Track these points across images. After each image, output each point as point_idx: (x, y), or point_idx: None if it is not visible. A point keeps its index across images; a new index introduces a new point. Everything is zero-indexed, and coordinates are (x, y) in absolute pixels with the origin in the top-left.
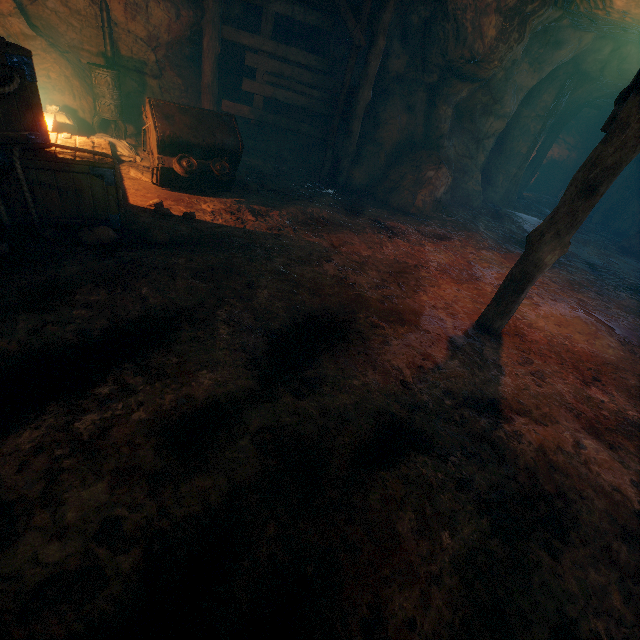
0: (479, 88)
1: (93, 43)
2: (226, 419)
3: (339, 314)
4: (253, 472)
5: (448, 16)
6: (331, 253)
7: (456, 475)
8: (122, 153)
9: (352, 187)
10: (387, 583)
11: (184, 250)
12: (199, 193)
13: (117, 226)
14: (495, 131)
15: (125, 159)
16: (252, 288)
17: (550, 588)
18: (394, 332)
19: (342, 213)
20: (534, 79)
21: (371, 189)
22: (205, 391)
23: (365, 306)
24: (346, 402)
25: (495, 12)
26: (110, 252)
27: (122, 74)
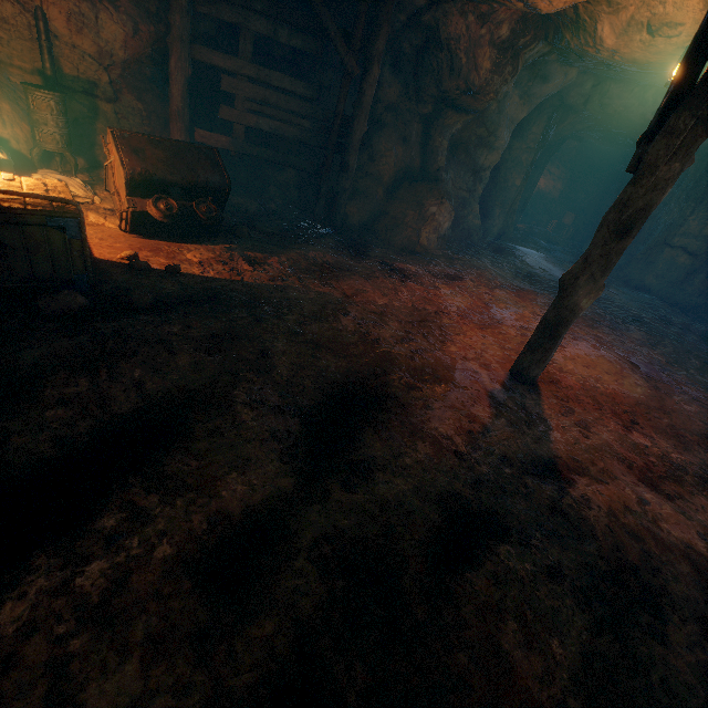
0: (473, 120)
1: (26, 58)
2: (271, 534)
3: (370, 378)
4: (319, 601)
5: (441, 45)
6: (346, 304)
7: (544, 562)
8: (76, 193)
9: (350, 225)
10: None
11: (176, 314)
12: (179, 240)
13: (84, 288)
14: (491, 163)
15: (80, 200)
16: (268, 356)
17: (669, 684)
18: (432, 393)
19: (346, 256)
20: (524, 111)
21: (371, 227)
22: (240, 501)
23: (396, 365)
24: (404, 488)
25: (489, 44)
26: (81, 324)
27: (66, 96)
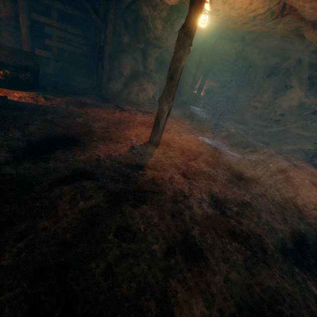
0: (164, 51)
1: None
2: None
3: (76, 136)
4: None
5: (142, 19)
6: (84, 115)
7: (101, 185)
8: None
9: (109, 92)
10: (42, 219)
11: None
12: (15, 89)
13: None
14: None
15: None
16: (27, 125)
17: (126, 217)
18: (104, 143)
19: (99, 101)
20: None
21: (119, 93)
22: None
23: (93, 134)
24: (61, 165)
25: (159, 18)
26: None
27: None
